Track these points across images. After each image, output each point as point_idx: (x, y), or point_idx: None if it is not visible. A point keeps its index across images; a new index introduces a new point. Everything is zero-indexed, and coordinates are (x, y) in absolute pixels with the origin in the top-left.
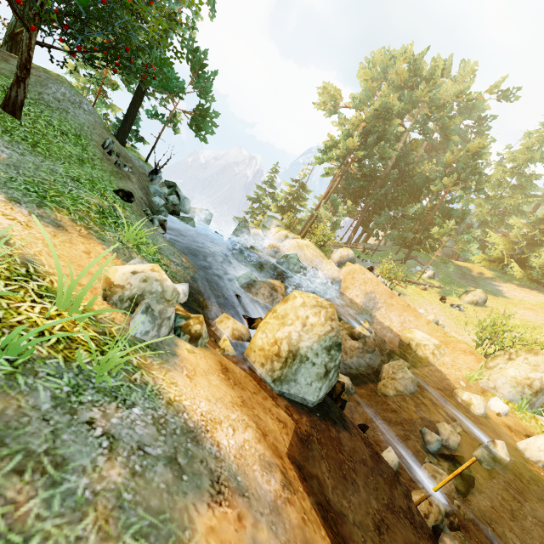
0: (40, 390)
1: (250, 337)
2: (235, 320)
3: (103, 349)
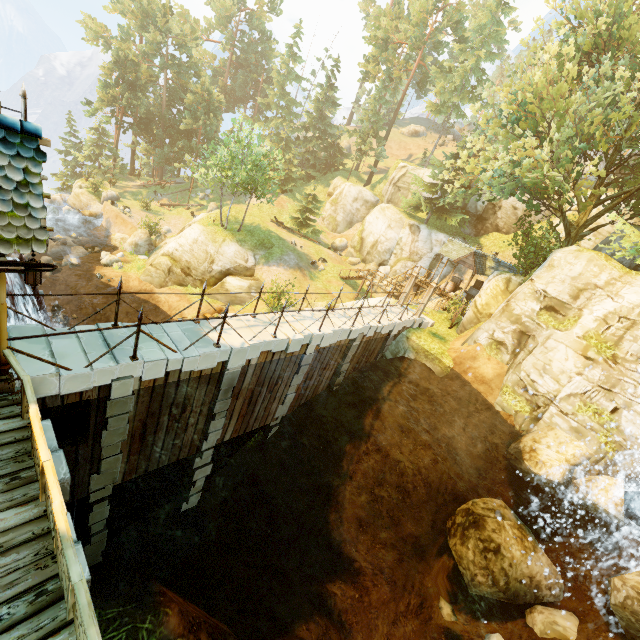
0: None
1: None
2: None
3: None
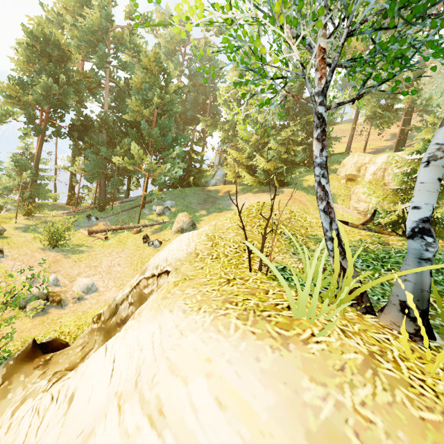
0: None
1: None
2: None
3: None
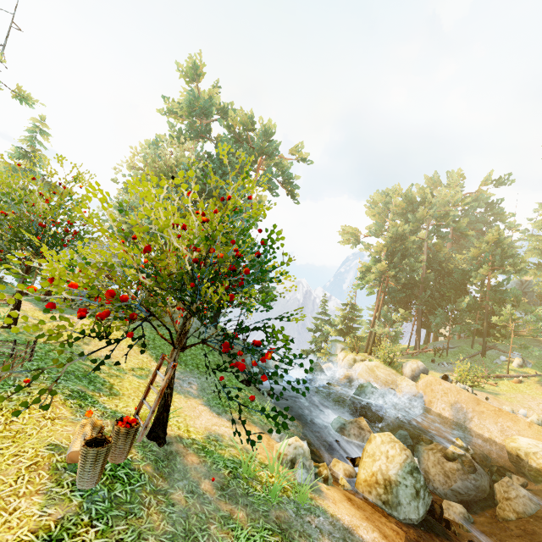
0: (288, 509)
1: (356, 473)
2: (343, 462)
3: (295, 490)
